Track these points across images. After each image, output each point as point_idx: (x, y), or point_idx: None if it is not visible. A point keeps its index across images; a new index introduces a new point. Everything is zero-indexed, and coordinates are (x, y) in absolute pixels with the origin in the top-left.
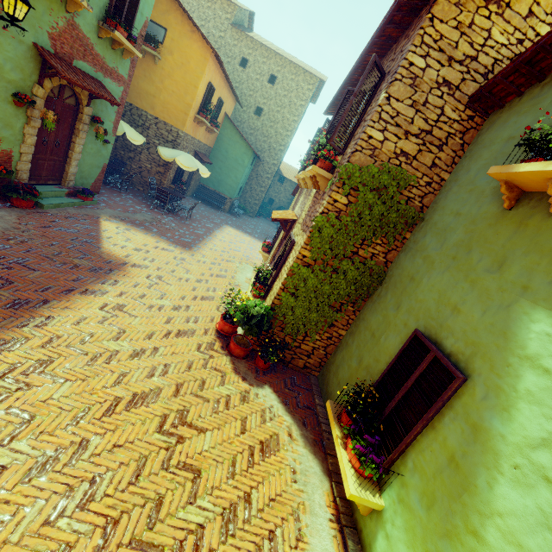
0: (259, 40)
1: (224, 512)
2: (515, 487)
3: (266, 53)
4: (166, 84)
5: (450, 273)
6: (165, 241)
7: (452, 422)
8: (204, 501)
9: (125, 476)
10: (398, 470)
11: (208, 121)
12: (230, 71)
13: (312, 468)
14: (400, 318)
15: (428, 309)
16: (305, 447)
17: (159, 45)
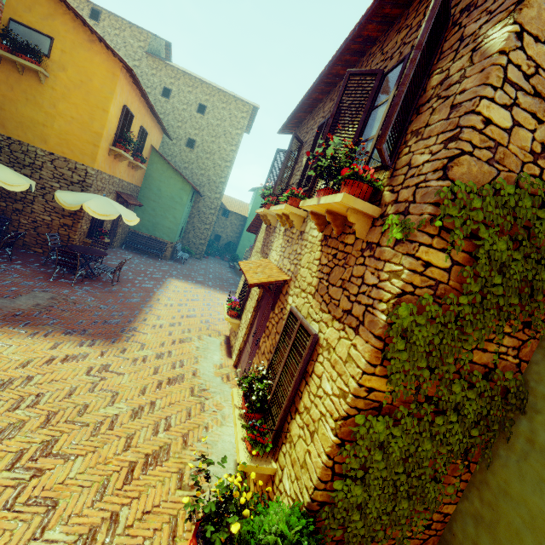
0: (180, 68)
1: None
2: None
3: (191, 81)
4: (60, 108)
5: None
6: (71, 338)
7: None
8: None
9: None
10: None
11: (129, 154)
12: (152, 102)
13: None
14: None
15: None
16: None
17: (43, 57)
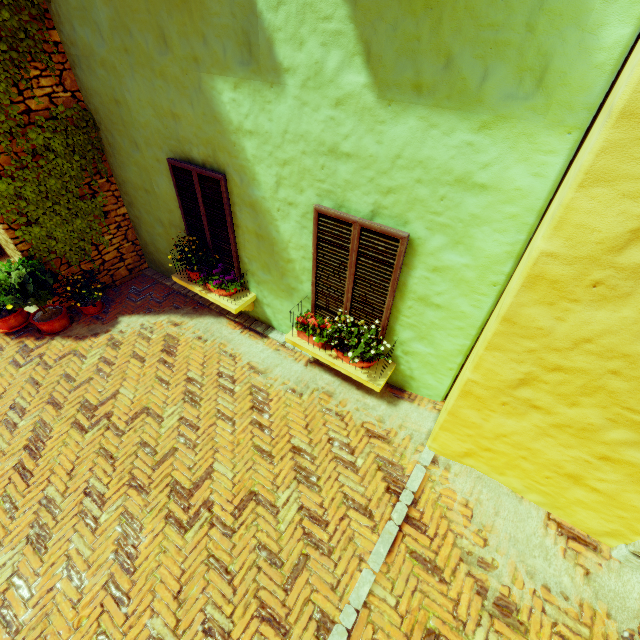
0: None
1: (185, 400)
2: (285, 222)
3: None
4: None
5: (140, 75)
6: None
7: (242, 213)
8: (168, 411)
9: (104, 468)
10: (245, 270)
11: None
12: None
13: (209, 324)
14: (149, 157)
15: (158, 130)
16: (192, 319)
17: None
